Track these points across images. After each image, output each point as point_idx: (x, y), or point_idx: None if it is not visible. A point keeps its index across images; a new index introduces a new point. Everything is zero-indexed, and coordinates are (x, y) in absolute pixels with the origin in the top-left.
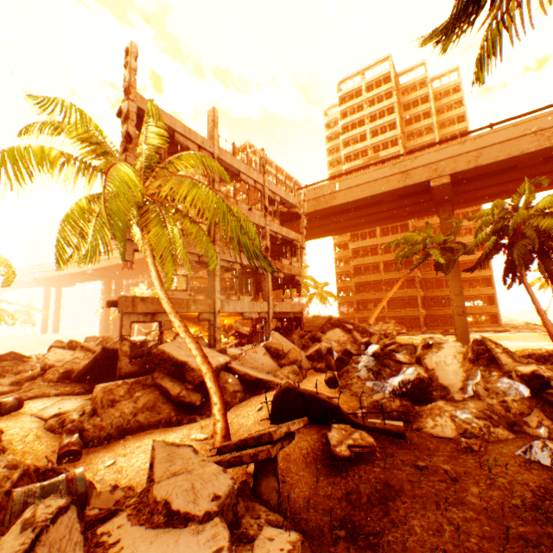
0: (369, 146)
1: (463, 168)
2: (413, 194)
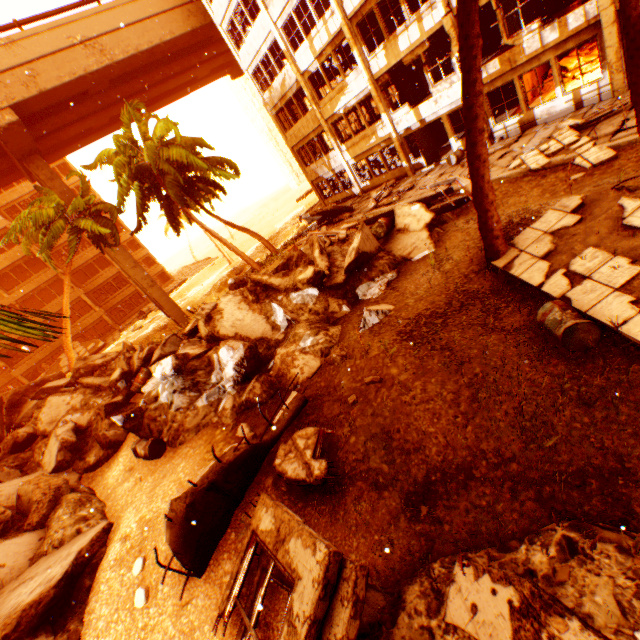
0: None
1: (26, 96)
2: None
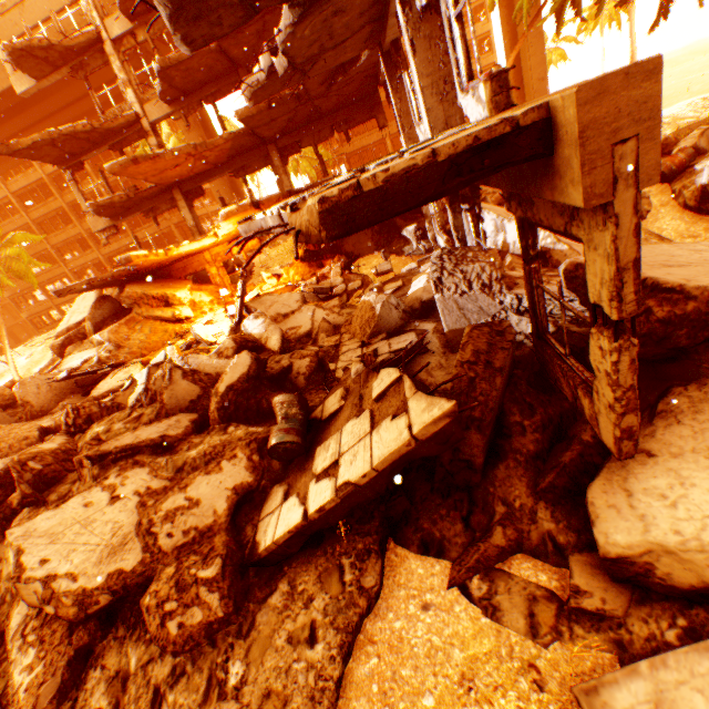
0: None
1: None
2: None
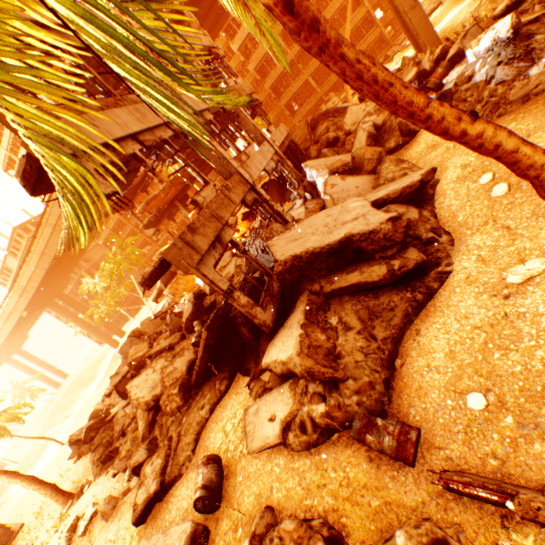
0: None
1: None
2: None
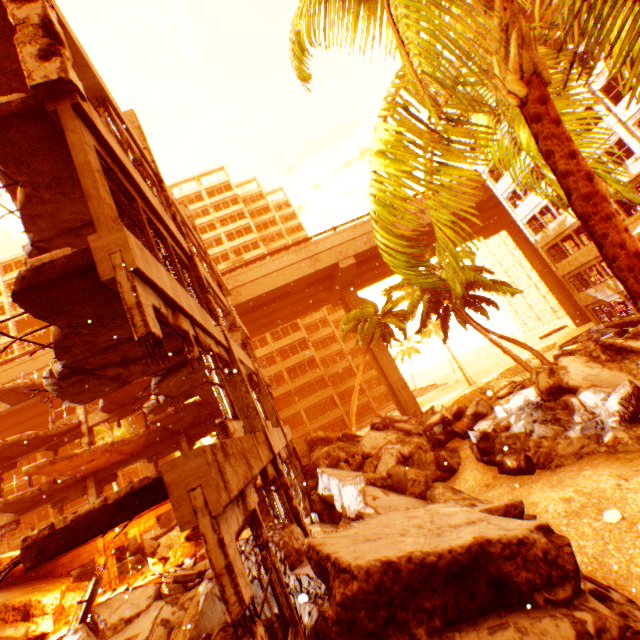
0: (229, 249)
1: (363, 249)
2: (318, 282)
